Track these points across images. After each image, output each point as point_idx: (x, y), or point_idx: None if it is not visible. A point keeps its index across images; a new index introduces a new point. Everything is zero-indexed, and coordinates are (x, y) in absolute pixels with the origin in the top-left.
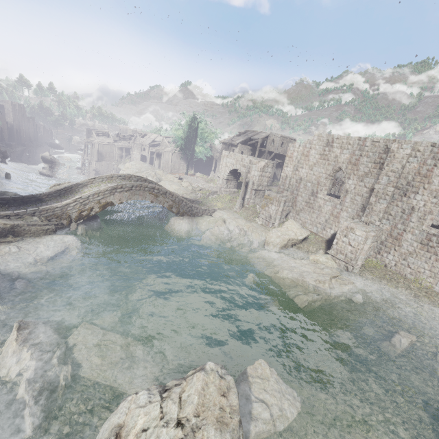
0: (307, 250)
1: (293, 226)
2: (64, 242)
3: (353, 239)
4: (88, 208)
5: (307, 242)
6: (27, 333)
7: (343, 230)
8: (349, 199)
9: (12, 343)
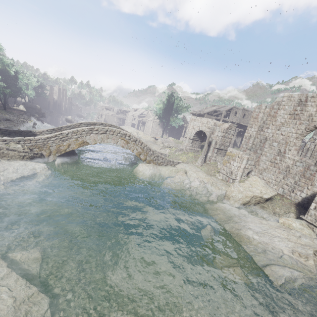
0: (273, 211)
1: (257, 182)
2: (33, 168)
3: None
4: (66, 143)
5: (272, 202)
6: None
7: None
8: None
9: None
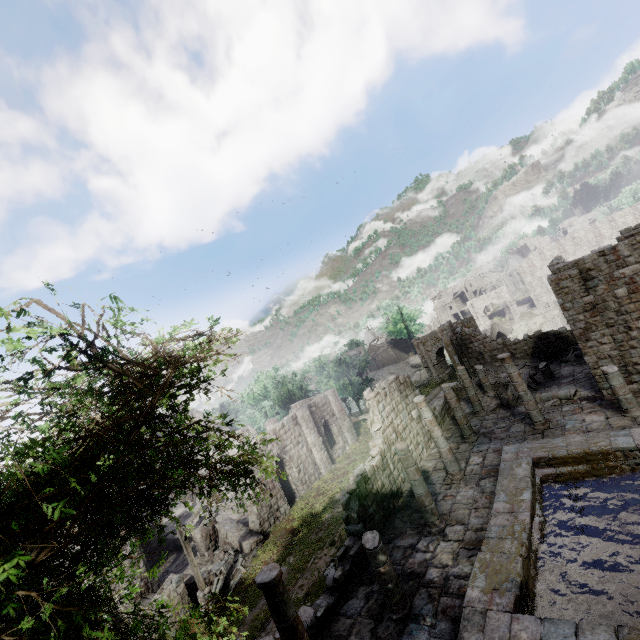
0: None
1: None
2: None
3: None
4: None
5: None
6: None
7: None
8: None
9: None
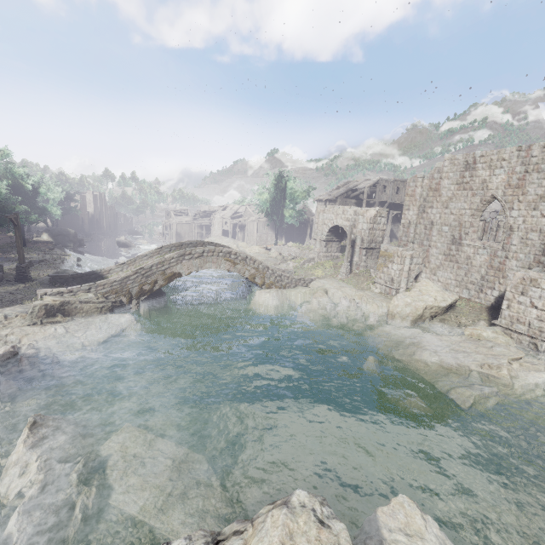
0: (458, 322)
1: (429, 287)
2: (119, 322)
3: (539, 297)
4: (151, 281)
5: (456, 311)
6: (42, 432)
7: (517, 284)
8: (517, 239)
9: (17, 447)
